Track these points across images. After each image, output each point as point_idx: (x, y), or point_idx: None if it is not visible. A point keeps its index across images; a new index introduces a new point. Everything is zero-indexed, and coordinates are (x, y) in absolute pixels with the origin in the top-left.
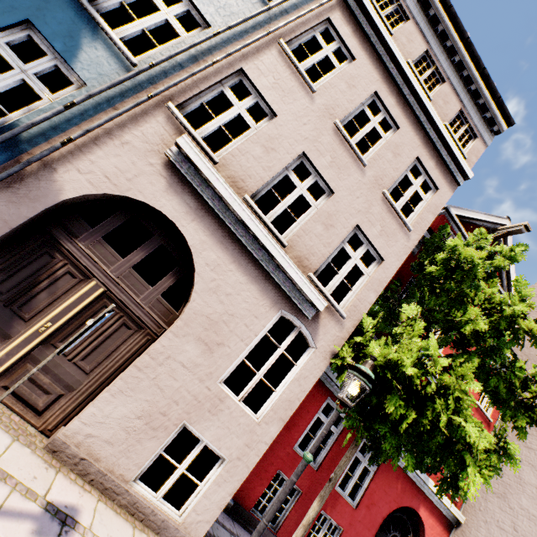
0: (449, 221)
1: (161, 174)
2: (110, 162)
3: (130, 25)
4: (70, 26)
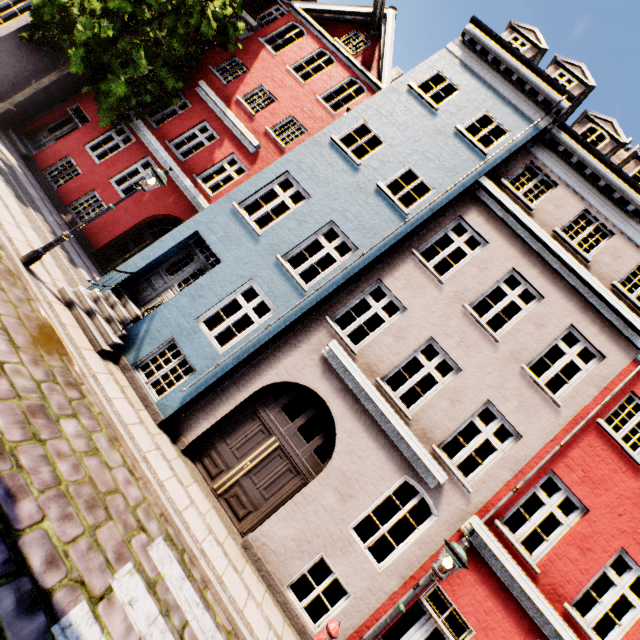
0: (295, 16)
1: None
2: None
3: None
4: None
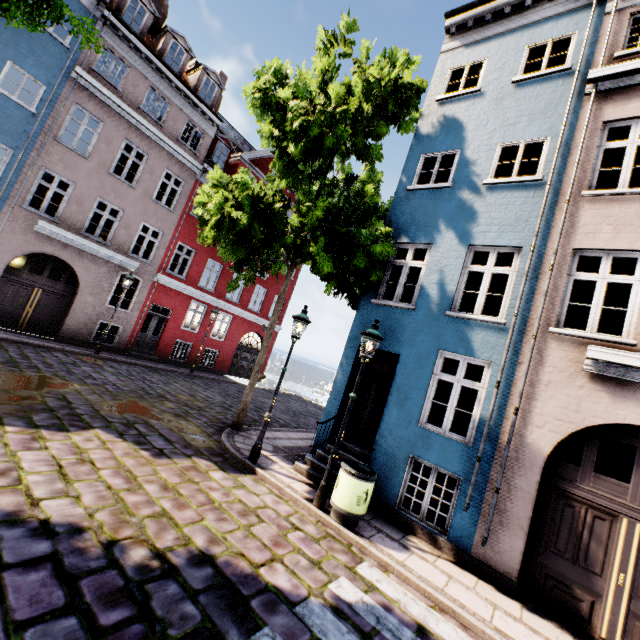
0: None
1: (595, 389)
2: (550, 406)
3: (478, 300)
4: (456, 334)
